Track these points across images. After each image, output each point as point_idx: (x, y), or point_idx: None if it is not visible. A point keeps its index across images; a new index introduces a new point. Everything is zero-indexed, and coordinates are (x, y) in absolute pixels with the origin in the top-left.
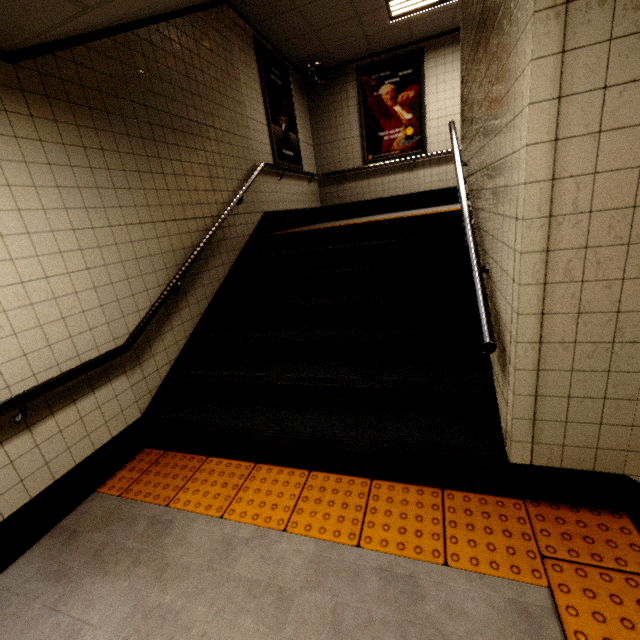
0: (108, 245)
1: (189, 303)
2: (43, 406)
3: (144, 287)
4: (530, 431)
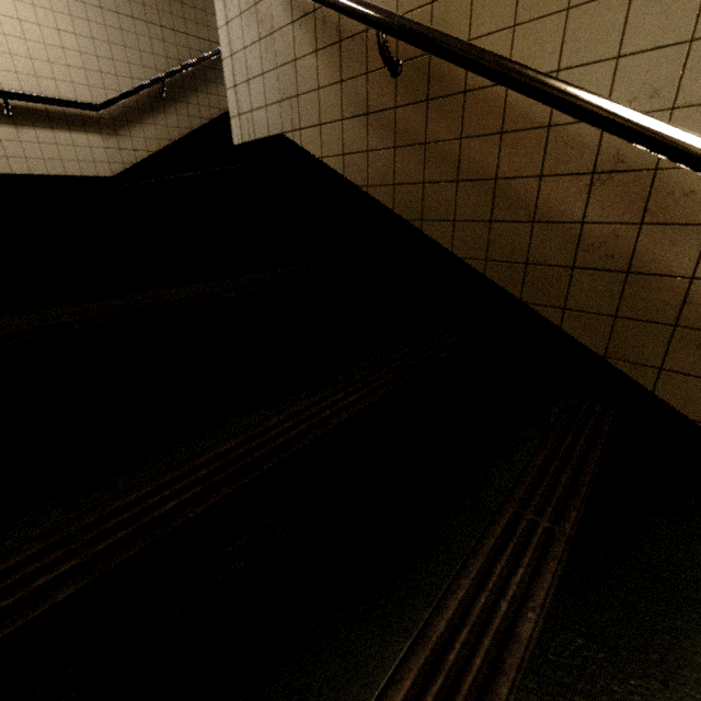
0: (97, 23)
1: (178, 113)
2: (28, 118)
3: (130, 75)
4: (236, 101)
